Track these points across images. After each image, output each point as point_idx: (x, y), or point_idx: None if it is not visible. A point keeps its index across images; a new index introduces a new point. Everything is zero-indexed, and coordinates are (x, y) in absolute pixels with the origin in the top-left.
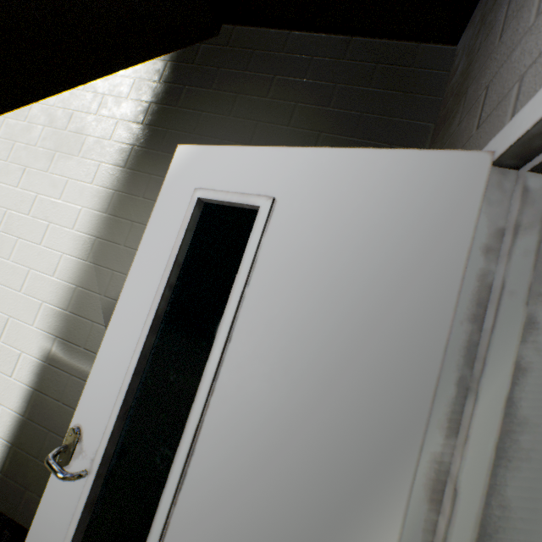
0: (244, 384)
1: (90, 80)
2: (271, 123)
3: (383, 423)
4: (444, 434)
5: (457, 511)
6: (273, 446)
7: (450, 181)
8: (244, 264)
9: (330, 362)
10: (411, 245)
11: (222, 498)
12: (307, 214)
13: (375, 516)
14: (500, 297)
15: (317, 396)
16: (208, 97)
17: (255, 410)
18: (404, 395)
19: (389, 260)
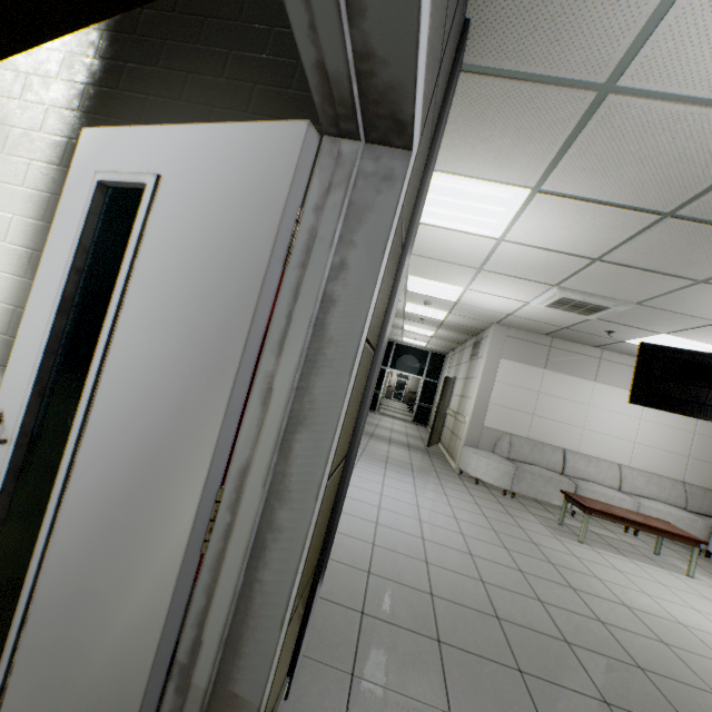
0: (132, 341)
1: (8, 54)
2: (227, 109)
3: (221, 346)
4: (276, 356)
5: (272, 404)
6: (150, 383)
7: (281, 148)
8: (133, 238)
9: (192, 309)
10: (251, 205)
11: (114, 432)
12: (184, 188)
13: (210, 411)
14: (314, 243)
15: (181, 338)
16: (155, 78)
17: (139, 359)
18: (235, 323)
19: (236, 220)
